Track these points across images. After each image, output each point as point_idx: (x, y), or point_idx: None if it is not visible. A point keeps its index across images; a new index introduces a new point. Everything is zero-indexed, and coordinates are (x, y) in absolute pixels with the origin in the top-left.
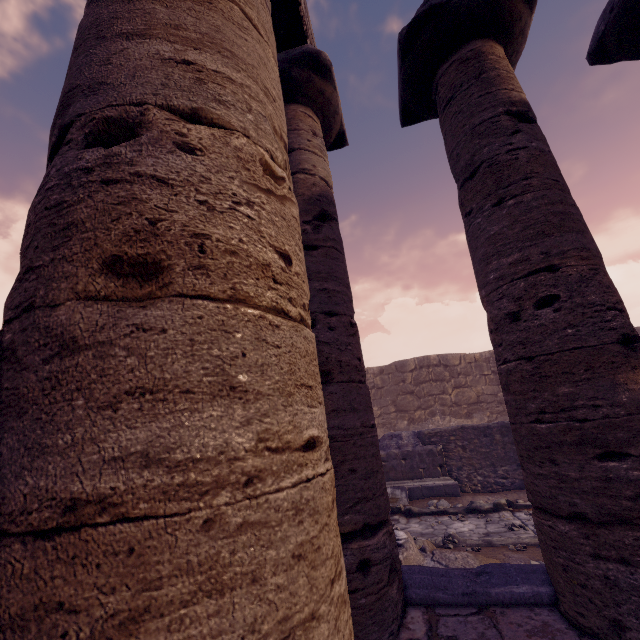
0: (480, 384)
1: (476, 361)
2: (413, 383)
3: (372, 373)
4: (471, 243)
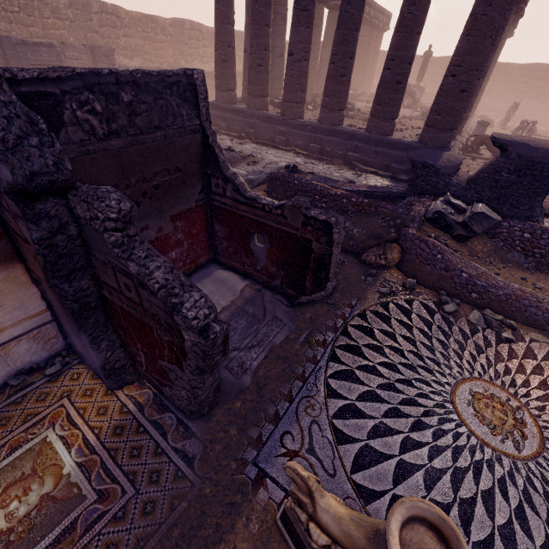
0: (137, 38)
1: (134, 19)
2: (98, 25)
3: (64, 4)
4: (249, 34)
